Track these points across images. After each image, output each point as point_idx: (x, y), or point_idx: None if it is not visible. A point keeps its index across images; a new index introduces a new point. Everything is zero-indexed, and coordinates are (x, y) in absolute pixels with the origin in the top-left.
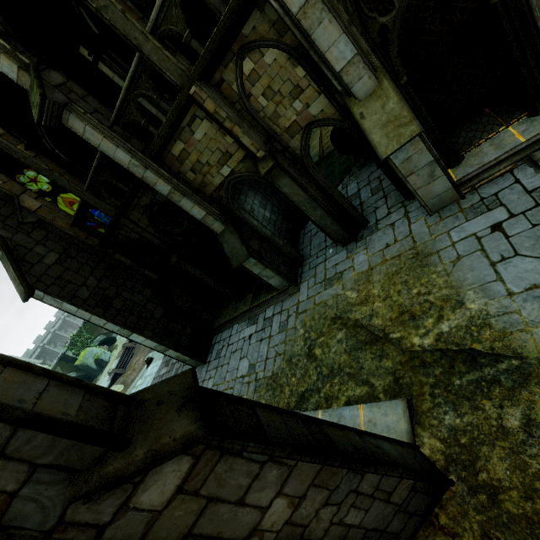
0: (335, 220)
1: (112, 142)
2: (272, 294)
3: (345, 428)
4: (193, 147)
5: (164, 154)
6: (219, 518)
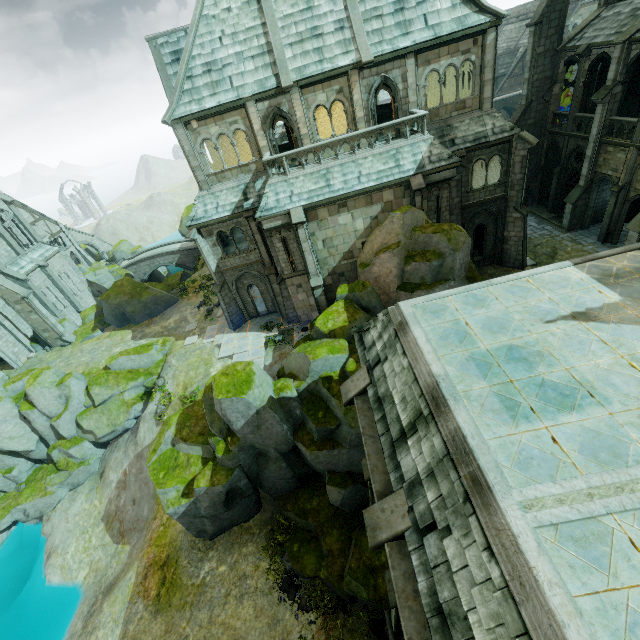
0: (606, 229)
1: (598, 125)
2: (558, 224)
3: (526, 244)
4: (613, 155)
5: (605, 145)
6: (511, 225)
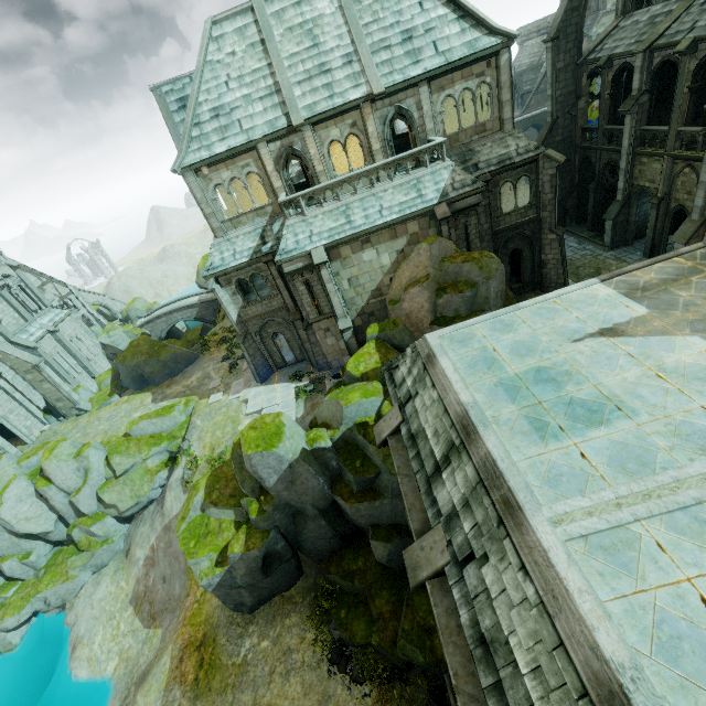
0: (651, 243)
1: (629, 136)
2: (600, 242)
3: (566, 266)
4: (648, 166)
5: (639, 156)
6: (547, 248)
